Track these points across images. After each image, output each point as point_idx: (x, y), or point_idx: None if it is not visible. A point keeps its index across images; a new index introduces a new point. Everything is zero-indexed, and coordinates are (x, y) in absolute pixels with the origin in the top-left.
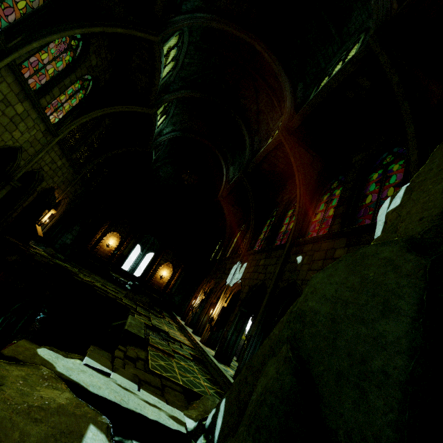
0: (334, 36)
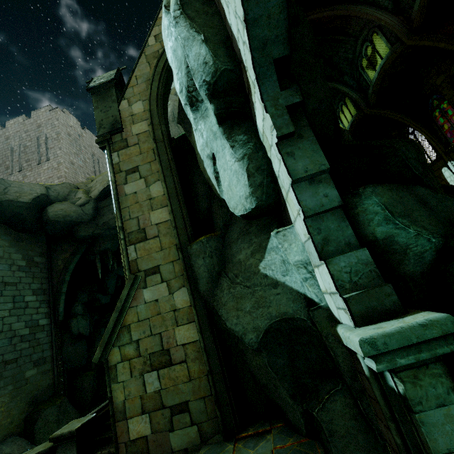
0: None
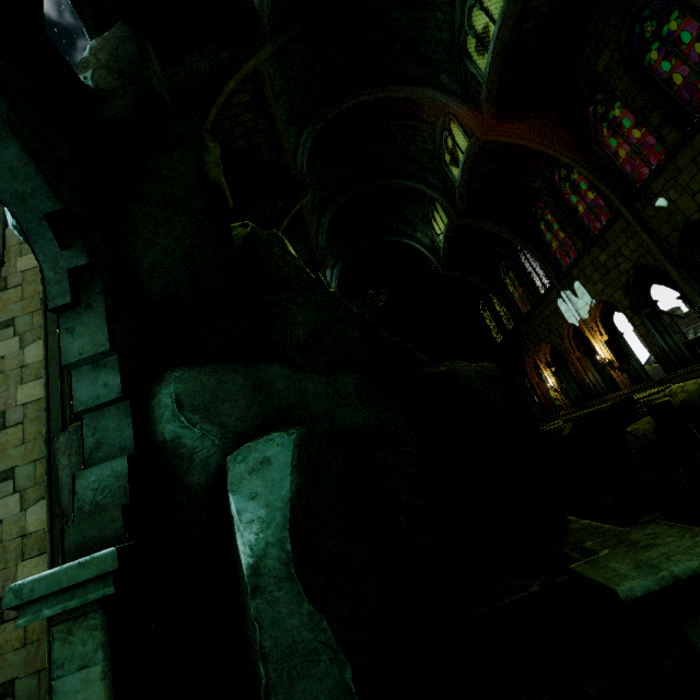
0: (433, 1)
